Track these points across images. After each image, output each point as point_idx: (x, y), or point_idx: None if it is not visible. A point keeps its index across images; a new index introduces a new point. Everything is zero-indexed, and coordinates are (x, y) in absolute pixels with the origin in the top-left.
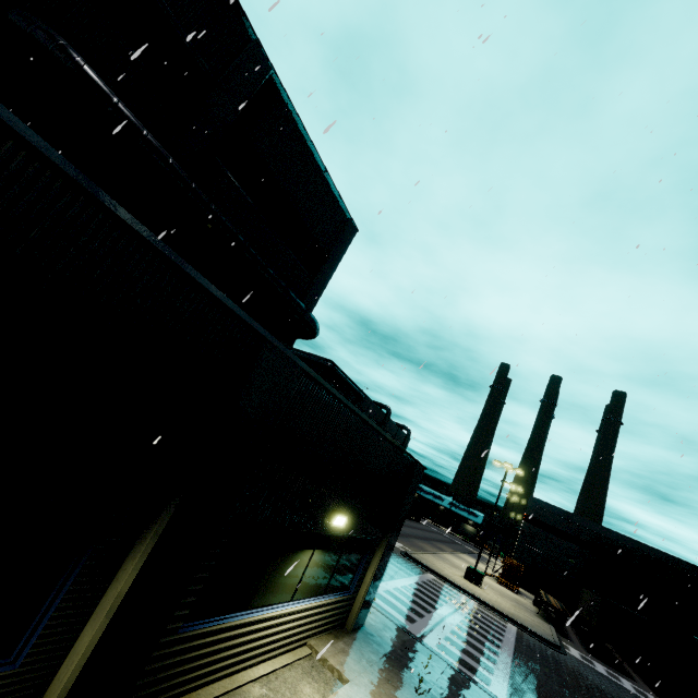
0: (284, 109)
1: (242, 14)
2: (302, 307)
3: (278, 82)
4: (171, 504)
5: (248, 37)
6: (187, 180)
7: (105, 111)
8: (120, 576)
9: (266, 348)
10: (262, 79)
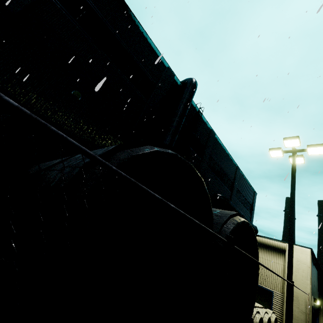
0: (241, 175)
1: (235, 164)
2: (255, 227)
3: (241, 171)
4: (321, 307)
5: (235, 166)
6: (239, 210)
7: (231, 206)
8: (320, 320)
9: (321, 274)
10: (239, 173)
